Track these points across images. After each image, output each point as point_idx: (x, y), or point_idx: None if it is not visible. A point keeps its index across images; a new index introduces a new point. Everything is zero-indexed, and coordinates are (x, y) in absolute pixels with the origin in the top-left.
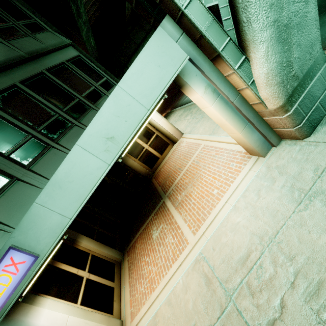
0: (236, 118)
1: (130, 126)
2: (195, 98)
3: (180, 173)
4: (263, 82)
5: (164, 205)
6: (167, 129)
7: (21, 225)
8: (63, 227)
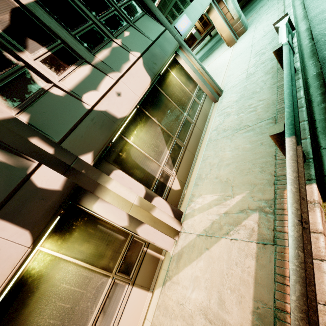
0: (226, 25)
1: (205, 5)
2: (213, 15)
3: None
4: (232, 9)
5: None
6: None
7: (185, 11)
8: (195, 20)
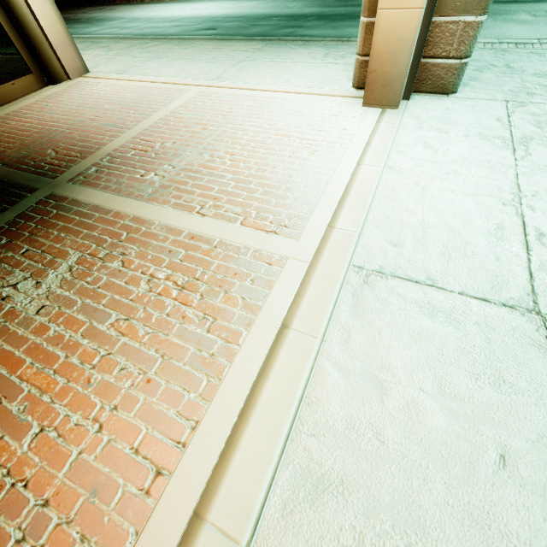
0: None
1: None
2: None
3: (120, 133)
4: None
5: (63, 201)
6: (39, 12)
7: None
8: None
